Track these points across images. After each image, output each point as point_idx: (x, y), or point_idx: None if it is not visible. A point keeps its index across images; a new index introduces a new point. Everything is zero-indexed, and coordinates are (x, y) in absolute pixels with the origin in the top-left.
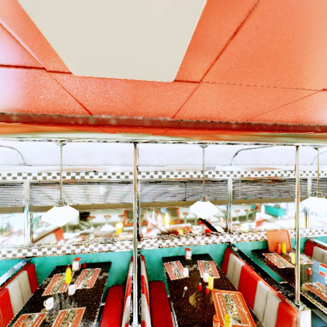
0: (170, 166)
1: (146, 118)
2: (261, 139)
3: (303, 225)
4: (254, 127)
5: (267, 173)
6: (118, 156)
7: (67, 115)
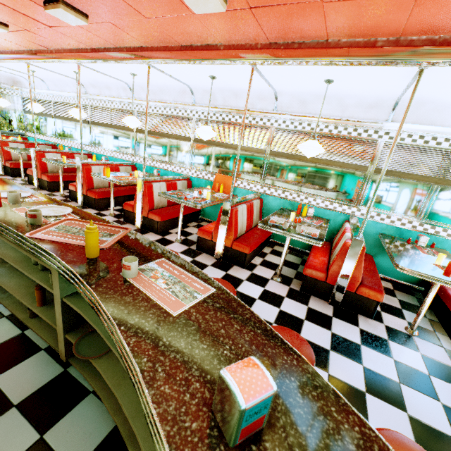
0: (151, 101)
1: (62, 49)
2: (97, 58)
3: (257, 180)
4: (97, 51)
5: (228, 117)
6: (123, 90)
7: (44, 49)
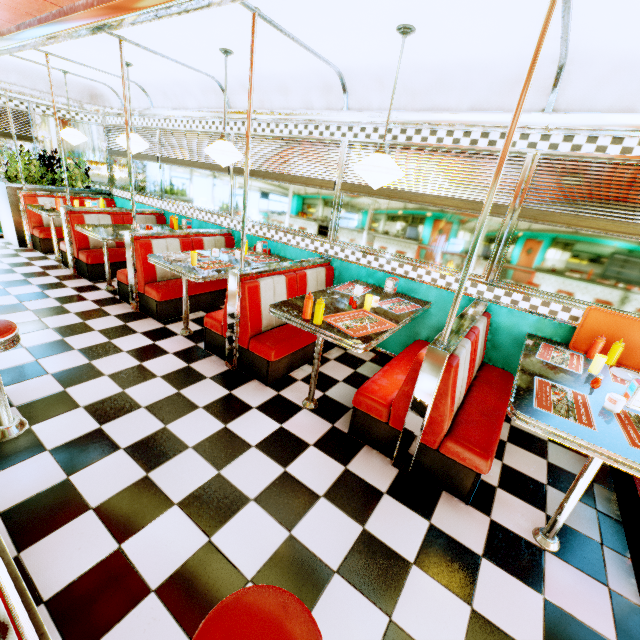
0: (398, 113)
1: None
2: None
3: None
4: None
5: None
6: (320, 92)
7: None
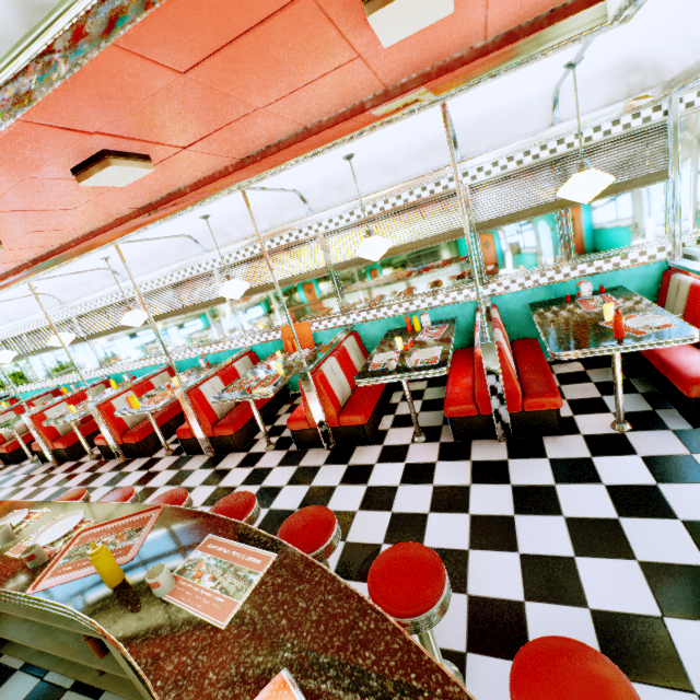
0: (149, 275)
1: None
2: (44, 269)
3: (338, 310)
4: (40, 260)
5: (258, 249)
6: (106, 278)
7: None
